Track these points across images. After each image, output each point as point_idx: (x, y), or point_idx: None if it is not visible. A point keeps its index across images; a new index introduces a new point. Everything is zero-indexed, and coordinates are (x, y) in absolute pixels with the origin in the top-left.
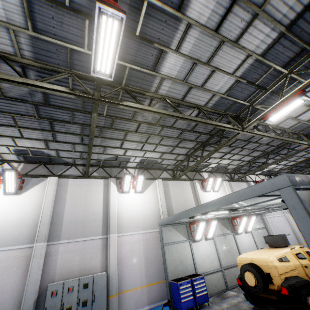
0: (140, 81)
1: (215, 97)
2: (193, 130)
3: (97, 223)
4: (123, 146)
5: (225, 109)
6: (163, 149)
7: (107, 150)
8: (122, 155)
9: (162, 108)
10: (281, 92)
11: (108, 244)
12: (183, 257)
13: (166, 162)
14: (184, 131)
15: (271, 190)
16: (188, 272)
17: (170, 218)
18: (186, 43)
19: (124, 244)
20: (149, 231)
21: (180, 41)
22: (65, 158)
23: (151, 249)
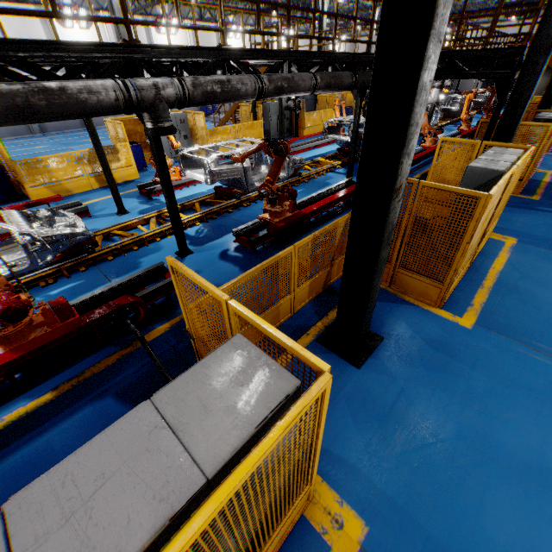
0: None
1: None
2: None
3: None
4: None
5: None
6: None
7: None
8: None
9: None
10: None
11: None
12: None
13: None
14: None
15: None
16: None
17: None
18: None
19: None
20: None
21: None
22: None
23: None
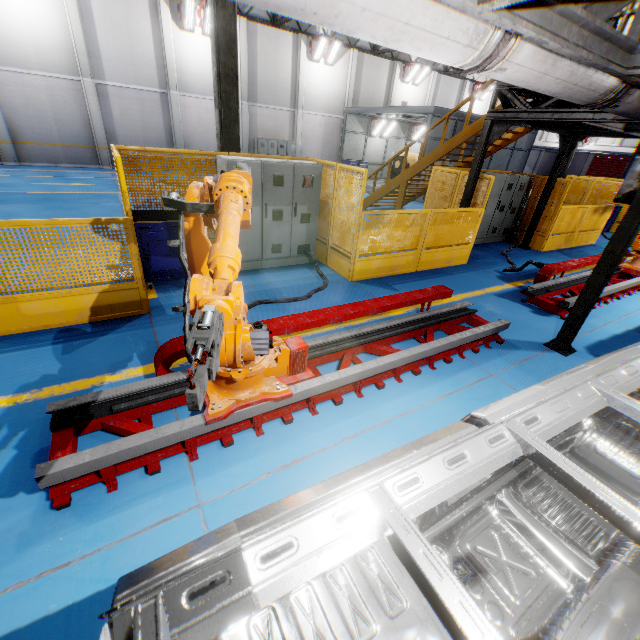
0: None
1: None
2: None
3: (286, 93)
4: None
5: None
6: None
7: None
8: None
9: None
10: None
11: (296, 118)
12: (357, 147)
13: None
14: None
15: (426, 113)
16: (357, 158)
17: (359, 109)
18: None
19: (308, 123)
20: (331, 116)
21: None
22: None
23: (330, 134)
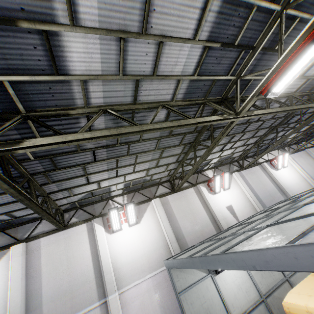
0: (49, 97)
1: (182, 83)
2: (172, 133)
3: (88, 285)
4: (91, 180)
5: (204, 95)
6: (146, 166)
7: (74, 191)
8: (97, 189)
9: (113, 122)
10: (279, 43)
11: (109, 310)
12: (209, 302)
13: (157, 176)
14: (160, 139)
15: None
16: None
17: (174, 262)
18: (82, 4)
19: (130, 302)
20: (159, 271)
21: (67, 3)
22: (26, 216)
23: (167, 294)
